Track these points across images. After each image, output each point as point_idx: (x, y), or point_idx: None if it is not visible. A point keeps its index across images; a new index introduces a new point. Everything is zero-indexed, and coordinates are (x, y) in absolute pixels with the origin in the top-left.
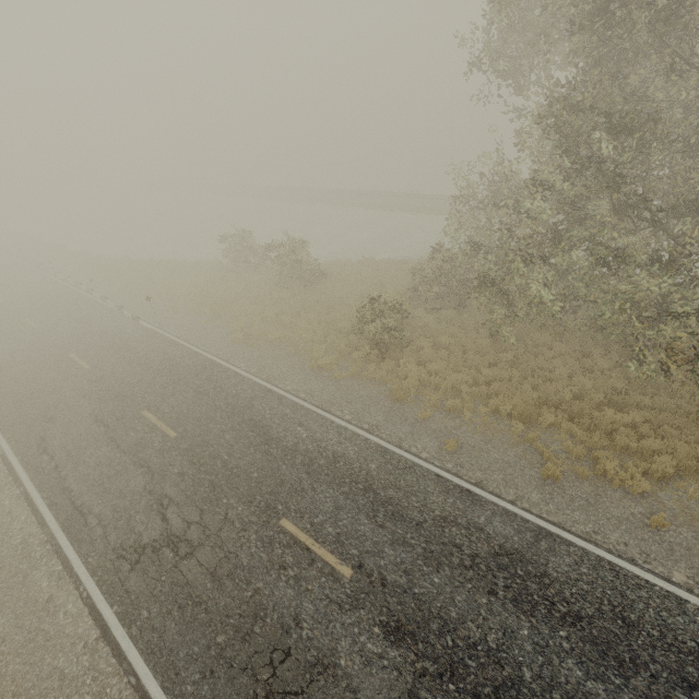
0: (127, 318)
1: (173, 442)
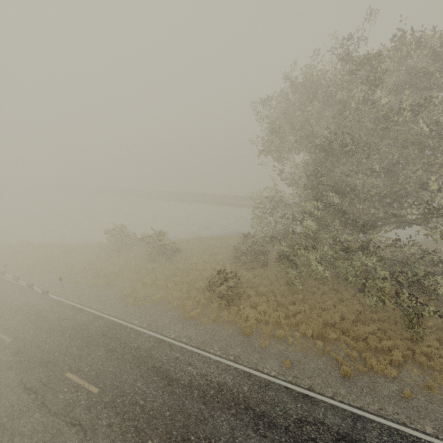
0: (37, 293)
1: (97, 397)
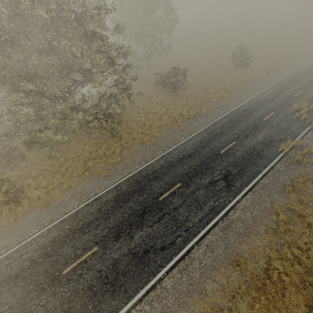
0: None
1: None
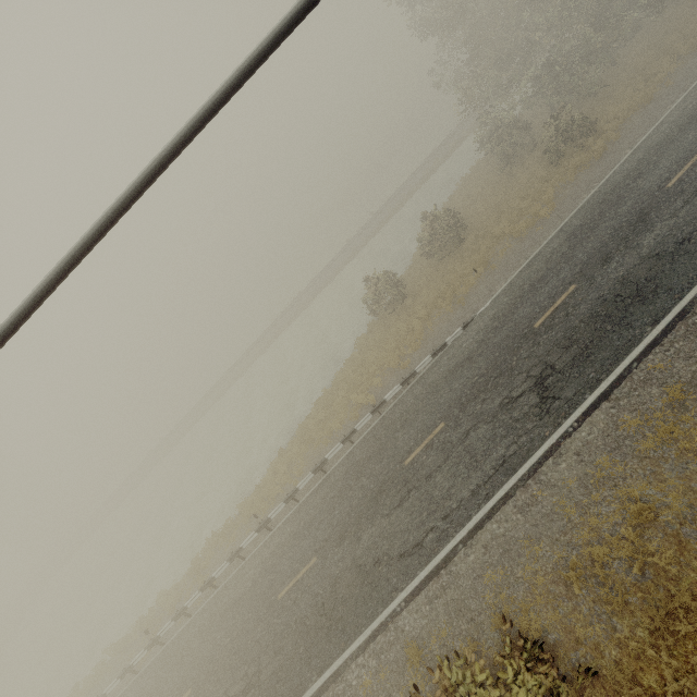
0: (459, 337)
1: None
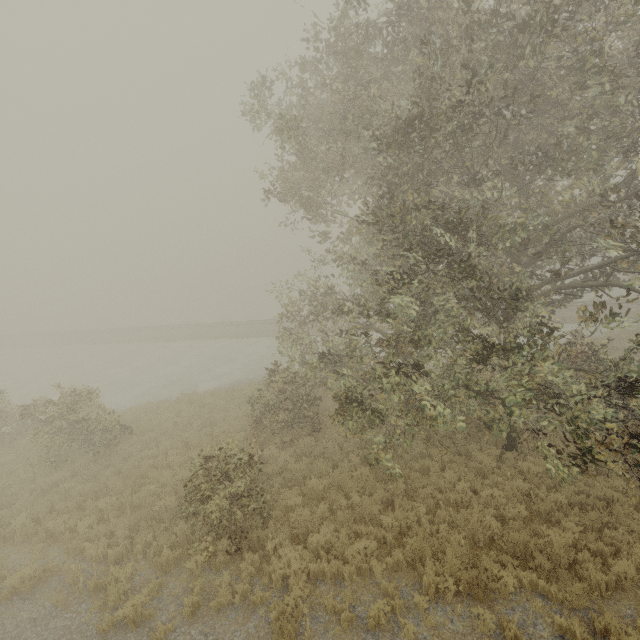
0: None
1: None
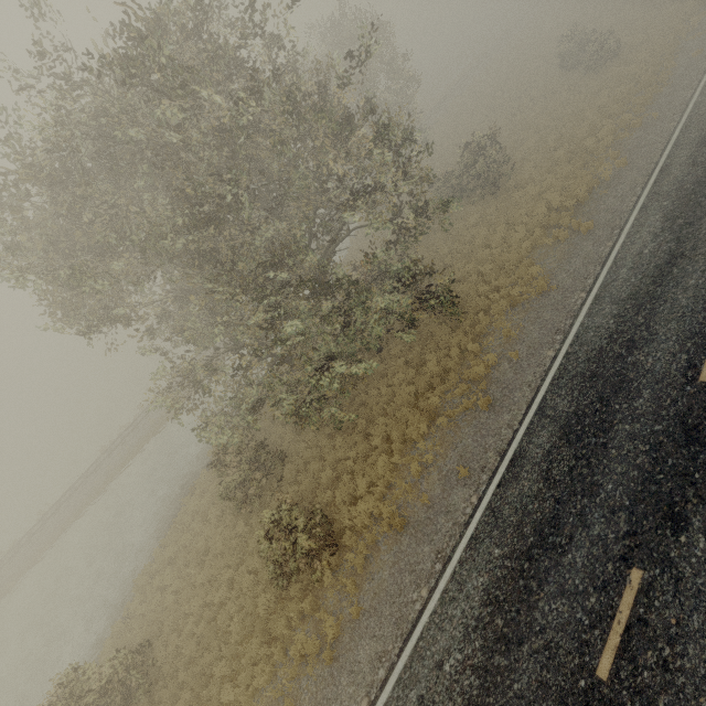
0: None
1: None
